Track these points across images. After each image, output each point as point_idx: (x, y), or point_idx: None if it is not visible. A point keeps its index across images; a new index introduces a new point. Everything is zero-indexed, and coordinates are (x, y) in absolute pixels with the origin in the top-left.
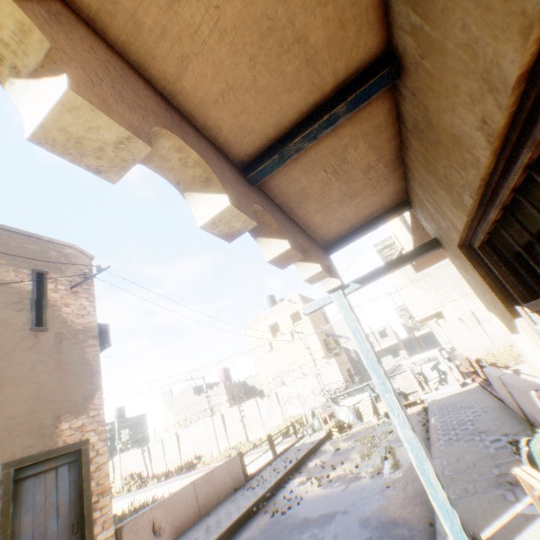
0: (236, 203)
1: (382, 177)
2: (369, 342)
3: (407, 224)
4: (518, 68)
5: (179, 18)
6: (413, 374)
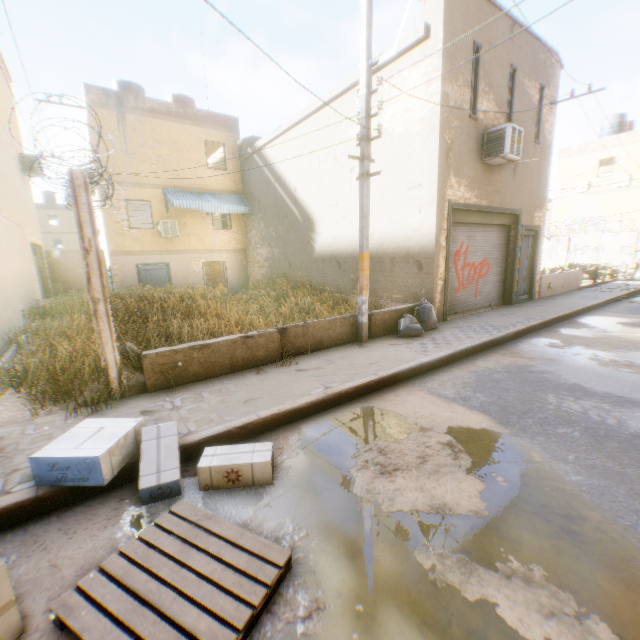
0: None
1: None
2: None
3: None
4: None
5: None
6: None
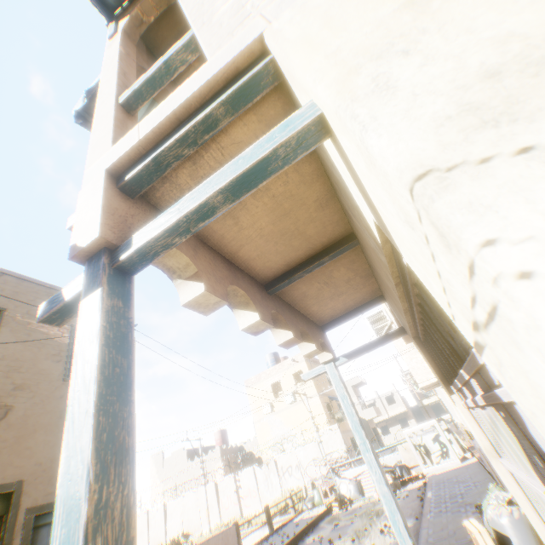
0: (262, 316)
1: (360, 283)
2: (354, 407)
3: (389, 308)
4: (394, 282)
5: (242, 233)
6: (414, 444)
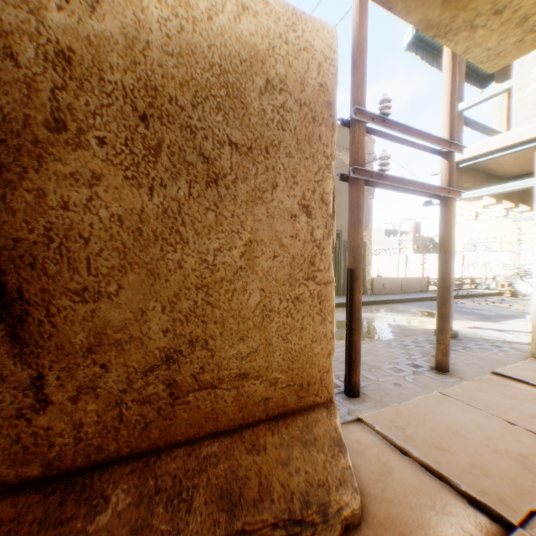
0: (496, 201)
1: None
2: None
3: None
4: None
5: (501, 167)
6: None
